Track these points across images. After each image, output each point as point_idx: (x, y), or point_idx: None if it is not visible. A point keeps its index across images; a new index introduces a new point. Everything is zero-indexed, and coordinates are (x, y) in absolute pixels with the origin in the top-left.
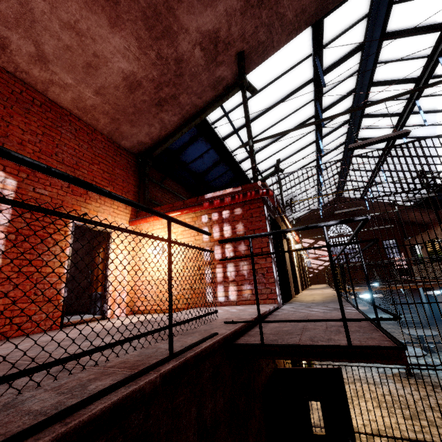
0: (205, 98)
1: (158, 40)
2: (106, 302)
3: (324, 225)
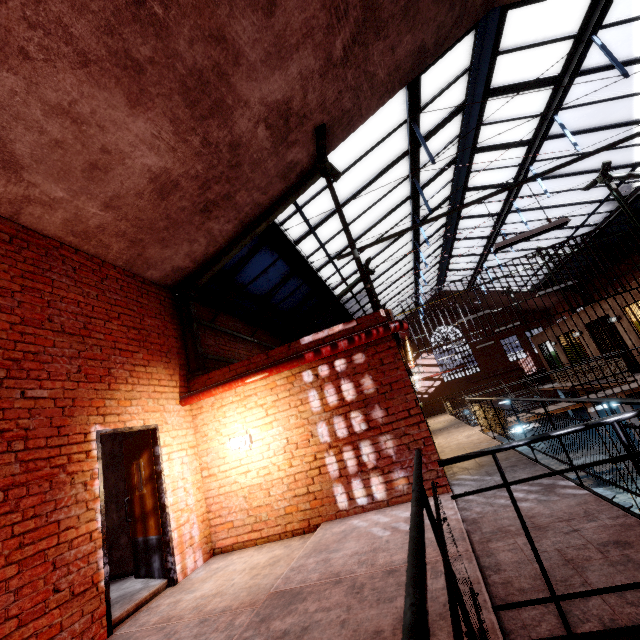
0: (272, 192)
1: (204, 120)
2: (172, 553)
3: (615, 421)
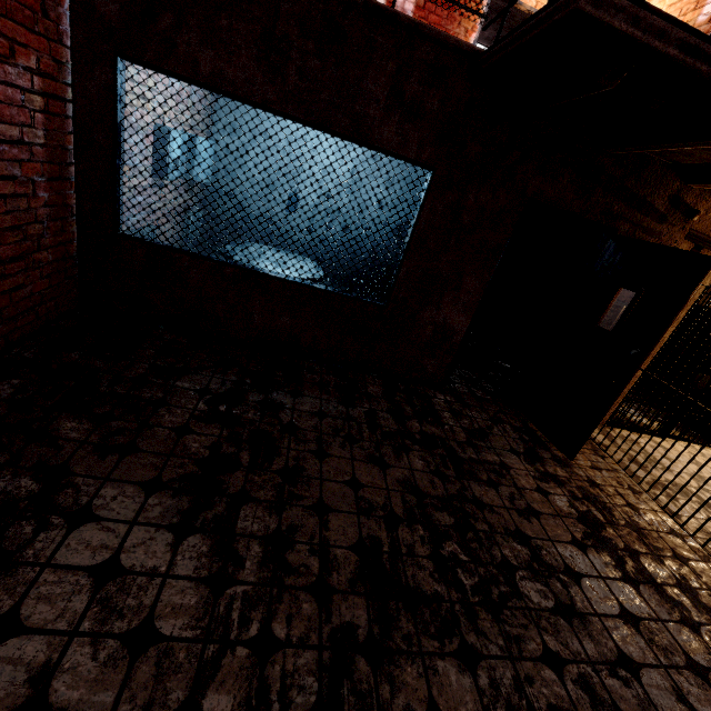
0: None
1: None
2: None
3: None
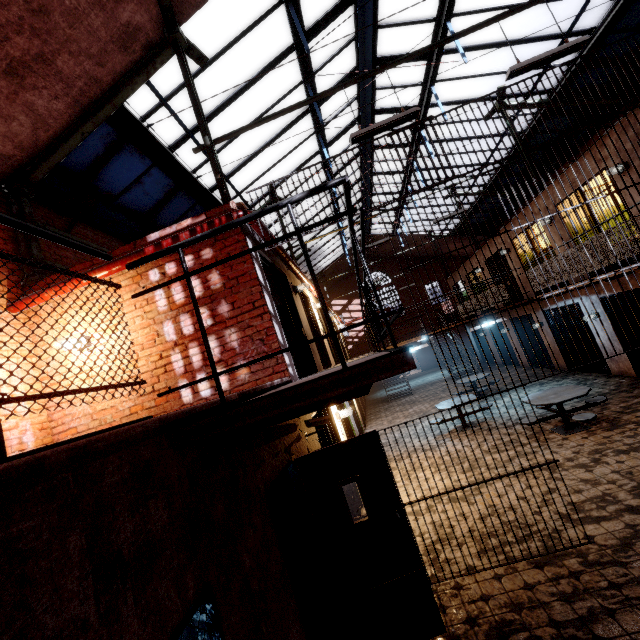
0: (112, 66)
1: None
2: None
3: (289, 202)
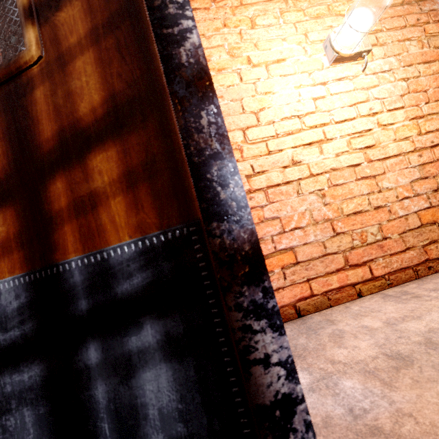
0: None
1: None
2: (276, 315)
3: None
